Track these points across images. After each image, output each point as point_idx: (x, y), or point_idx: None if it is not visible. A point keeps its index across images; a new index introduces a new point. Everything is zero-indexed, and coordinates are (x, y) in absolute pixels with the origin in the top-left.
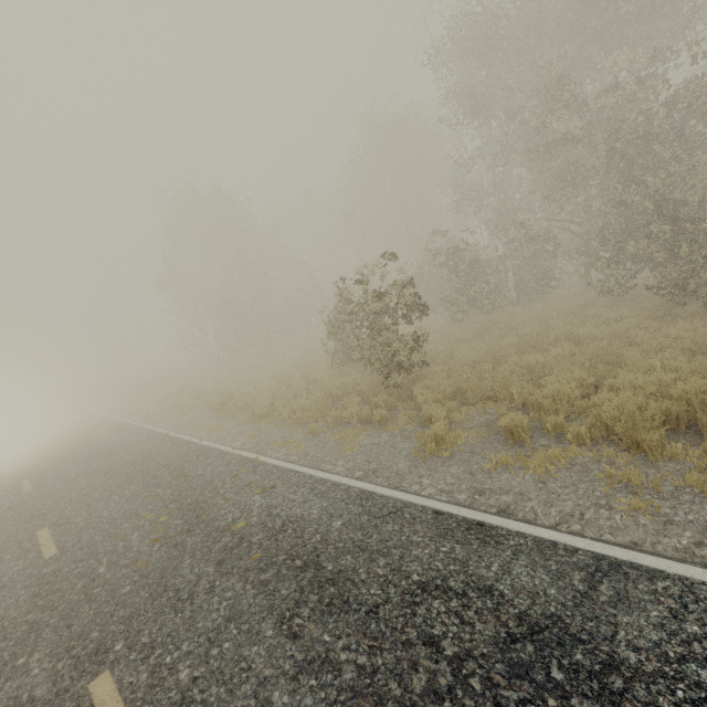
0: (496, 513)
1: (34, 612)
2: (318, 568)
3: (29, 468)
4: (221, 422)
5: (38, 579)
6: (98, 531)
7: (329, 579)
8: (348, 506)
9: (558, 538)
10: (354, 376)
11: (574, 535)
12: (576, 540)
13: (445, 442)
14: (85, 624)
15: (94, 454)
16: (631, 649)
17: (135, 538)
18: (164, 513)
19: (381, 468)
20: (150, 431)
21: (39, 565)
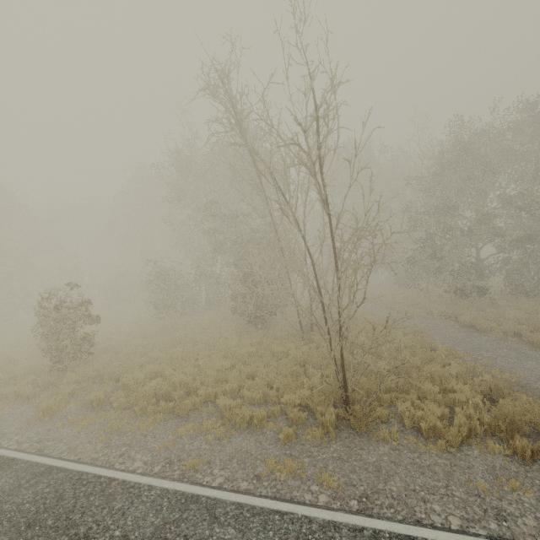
0: (34, 452)
1: None
2: None
3: None
4: None
5: None
6: None
7: None
8: None
9: (43, 461)
10: (46, 358)
11: (54, 458)
12: (50, 461)
13: (53, 410)
14: None
15: None
16: (11, 503)
17: None
18: None
19: None
20: None
21: None
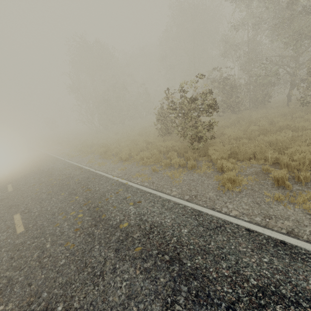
0: (286, 233)
1: (10, 270)
2: (181, 263)
3: (11, 178)
4: (104, 161)
5: (13, 247)
6: (45, 219)
7: (191, 274)
8: (188, 219)
9: None
10: (171, 141)
11: None
12: None
13: (236, 183)
14: (39, 285)
15: (42, 173)
16: None
17: (65, 226)
18: (80, 211)
19: (199, 195)
20: (69, 163)
21: (14, 237)
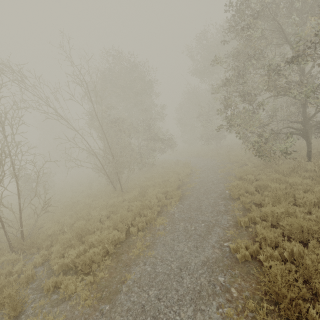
0: None
1: None
2: None
3: None
4: None
5: None
6: None
7: None
8: None
9: None
10: None
11: None
12: None
13: None
14: None
15: None
16: None
17: None
18: None
19: None
20: None
21: None
